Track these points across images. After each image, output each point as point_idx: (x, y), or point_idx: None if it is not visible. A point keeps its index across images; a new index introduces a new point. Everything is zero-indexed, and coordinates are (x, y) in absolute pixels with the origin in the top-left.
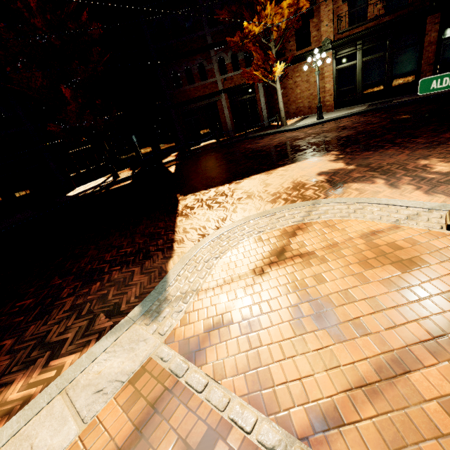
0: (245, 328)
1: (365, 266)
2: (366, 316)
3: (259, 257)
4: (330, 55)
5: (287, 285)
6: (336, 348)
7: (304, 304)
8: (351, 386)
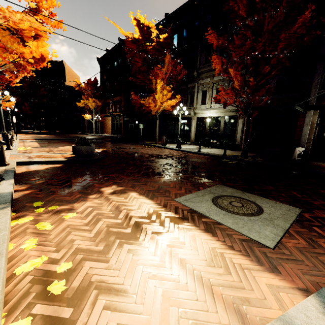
0: None
1: None
2: None
3: None
4: (111, 118)
5: None
6: None
7: None
8: None
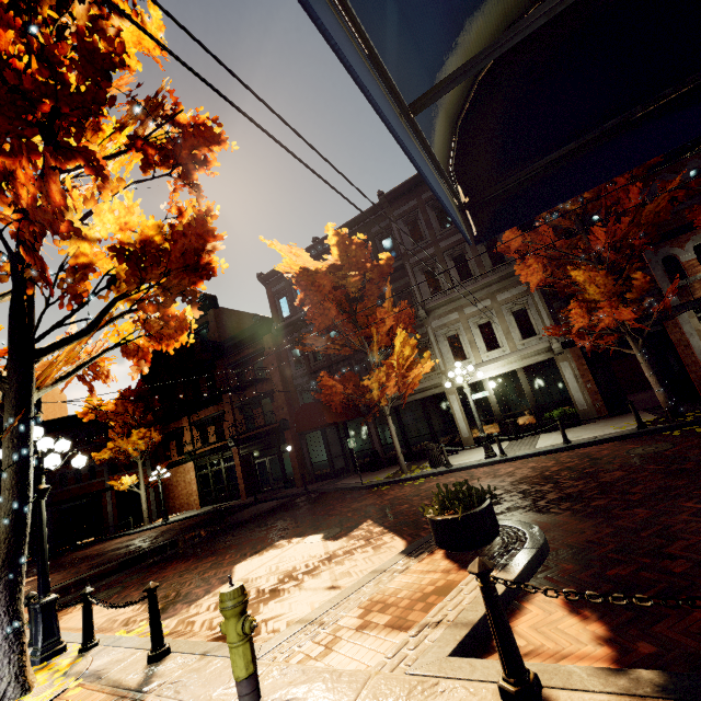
0: None
1: None
2: None
3: None
4: (193, 464)
5: None
6: None
7: None
8: None
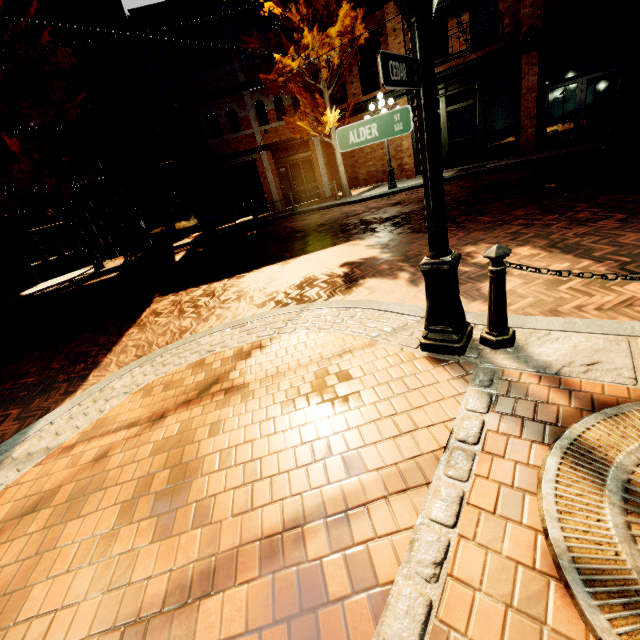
0: (60, 515)
1: (288, 407)
2: (228, 493)
3: (179, 392)
4: (405, 103)
5: (172, 438)
6: (150, 550)
7: (166, 472)
8: (121, 622)
